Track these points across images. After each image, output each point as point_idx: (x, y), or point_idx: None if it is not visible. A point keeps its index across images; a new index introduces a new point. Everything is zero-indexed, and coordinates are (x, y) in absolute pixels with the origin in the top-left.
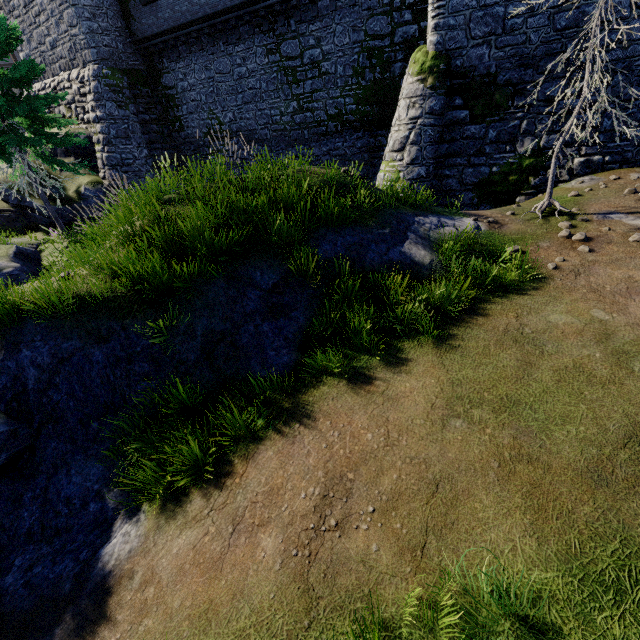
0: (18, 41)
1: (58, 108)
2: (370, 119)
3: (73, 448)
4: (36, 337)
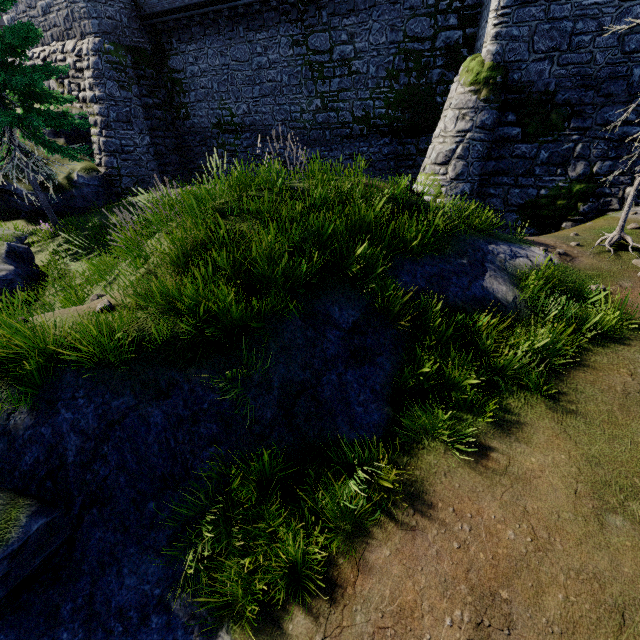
0: (14, 1)
1: (47, 82)
2: (400, 125)
3: (124, 538)
4: (77, 392)
